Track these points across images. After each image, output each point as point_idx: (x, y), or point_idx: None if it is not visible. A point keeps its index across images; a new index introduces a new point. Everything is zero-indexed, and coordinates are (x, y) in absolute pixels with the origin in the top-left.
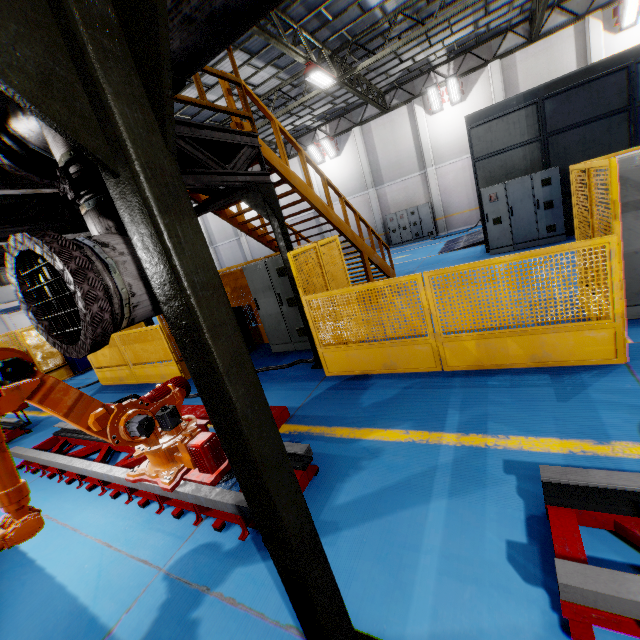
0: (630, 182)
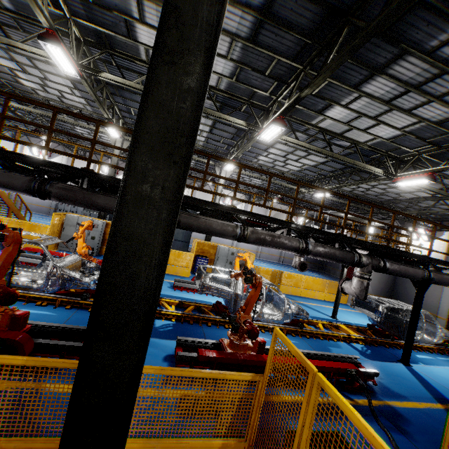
0: (71, 220)
